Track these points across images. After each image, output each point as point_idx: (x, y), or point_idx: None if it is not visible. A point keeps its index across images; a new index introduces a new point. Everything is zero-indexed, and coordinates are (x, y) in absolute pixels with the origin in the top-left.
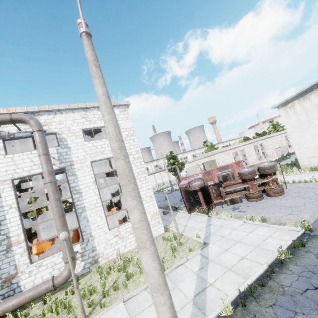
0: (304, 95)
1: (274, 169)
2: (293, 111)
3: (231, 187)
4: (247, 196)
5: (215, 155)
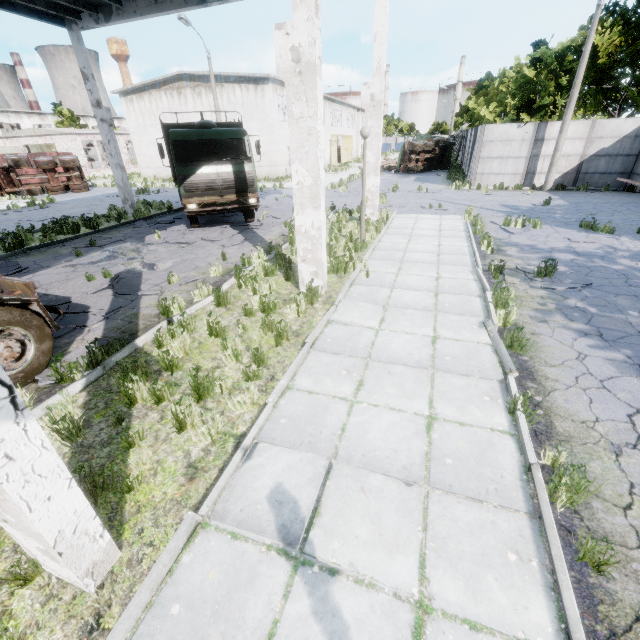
0: (140, 93)
1: (73, 164)
2: (133, 108)
3: (29, 176)
4: (47, 188)
5: (55, 137)
